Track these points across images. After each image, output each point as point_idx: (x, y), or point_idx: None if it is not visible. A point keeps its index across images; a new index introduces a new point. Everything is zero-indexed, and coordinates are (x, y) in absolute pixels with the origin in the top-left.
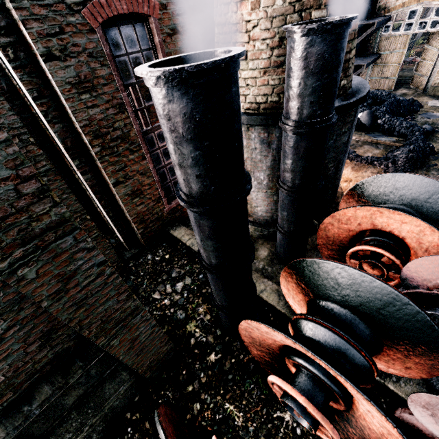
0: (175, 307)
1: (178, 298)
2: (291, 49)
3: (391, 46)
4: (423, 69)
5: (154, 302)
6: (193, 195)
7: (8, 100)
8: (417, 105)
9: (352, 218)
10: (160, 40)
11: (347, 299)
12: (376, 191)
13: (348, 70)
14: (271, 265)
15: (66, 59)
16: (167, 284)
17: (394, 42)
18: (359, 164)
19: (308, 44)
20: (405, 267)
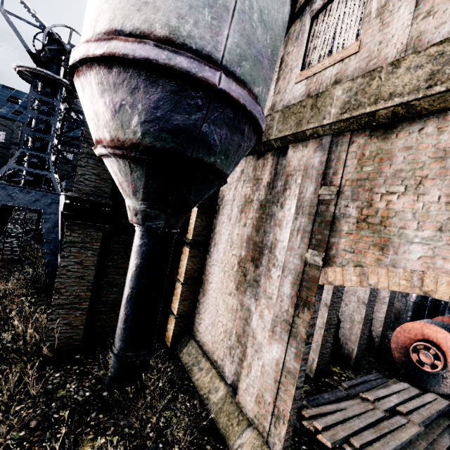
0: None
1: None
2: None
3: None
4: None
5: None
6: None
7: None
8: None
9: None
10: None
11: None
12: None
13: None
14: None
15: None
16: None
17: None
18: None
19: None
20: None
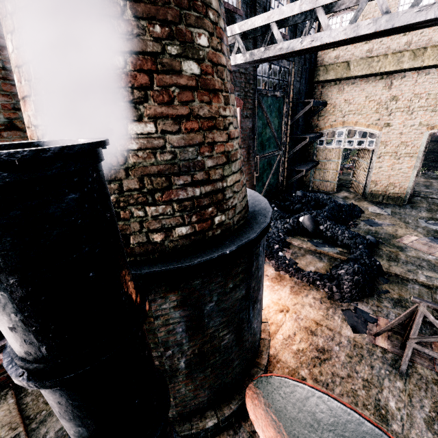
0: None
1: None
2: None
3: (327, 156)
4: (359, 177)
5: None
6: None
7: None
8: (358, 210)
9: None
10: None
11: None
12: (289, 409)
13: (225, 202)
14: None
15: None
16: None
17: (329, 153)
18: (299, 283)
19: None
20: None
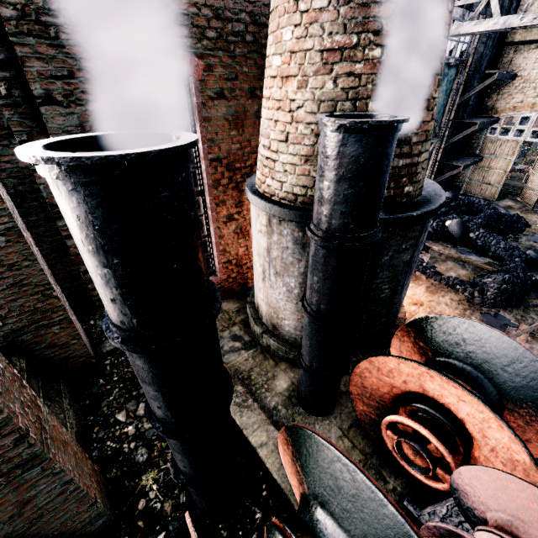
0: (139, 441)
1: (148, 428)
2: (321, 142)
3: (497, 151)
4: (535, 182)
5: (114, 427)
6: (114, 322)
7: (6, 137)
8: (523, 223)
9: (396, 371)
10: (199, 103)
11: (348, 517)
12: (439, 336)
13: (415, 175)
14: (288, 405)
15: (70, 105)
16: (141, 401)
17: (500, 147)
18: (436, 285)
19: (339, 141)
20: (456, 471)
